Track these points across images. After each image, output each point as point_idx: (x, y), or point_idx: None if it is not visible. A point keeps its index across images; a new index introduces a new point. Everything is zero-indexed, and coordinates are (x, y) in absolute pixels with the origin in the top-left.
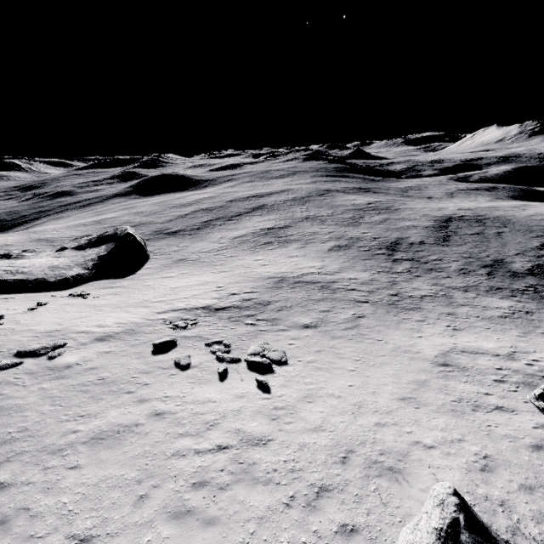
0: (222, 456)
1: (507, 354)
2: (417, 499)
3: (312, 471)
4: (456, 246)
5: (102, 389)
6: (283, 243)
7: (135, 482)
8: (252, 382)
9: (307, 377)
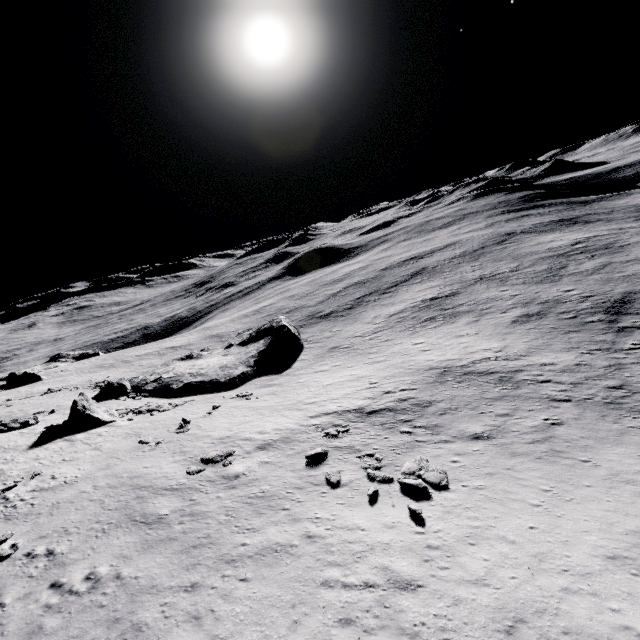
0: (368, 595)
1: None
2: None
3: (467, 634)
4: None
5: (263, 503)
6: (449, 317)
7: (290, 605)
8: (404, 510)
9: (471, 510)
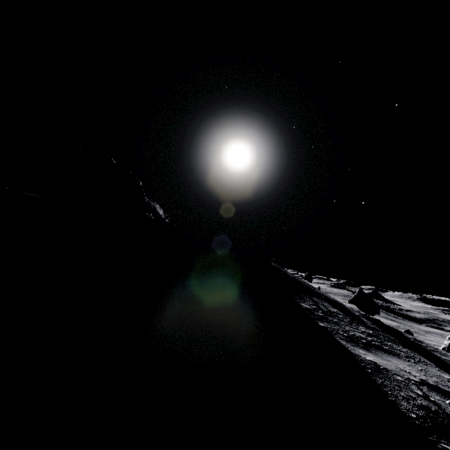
0: None
1: None
2: None
3: None
4: None
5: None
6: None
7: None
8: None
9: None
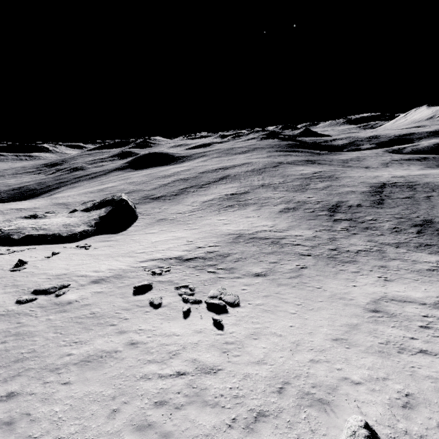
0: (180, 381)
1: (433, 303)
2: (342, 429)
3: (252, 398)
4: (389, 208)
5: (92, 322)
6: (242, 206)
7: (110, 398)
8: (209, 320)
9: (254, 318)
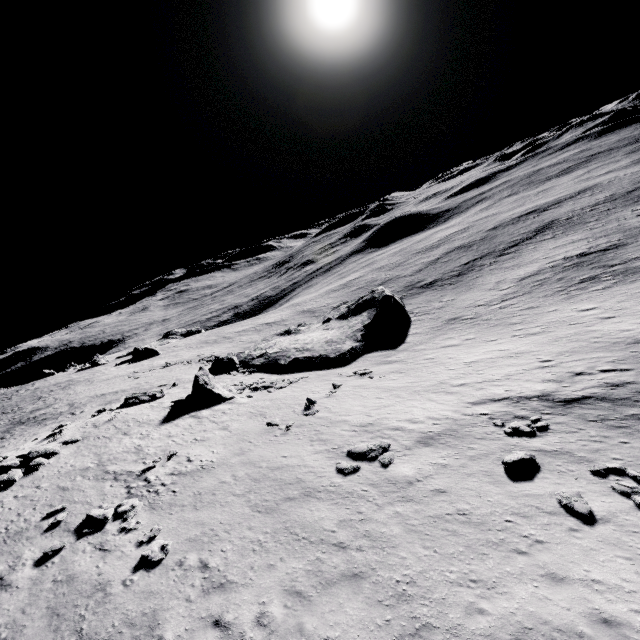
0: None
1: None
2: None
3: None
4: None
5: (474, 535)
6: (623, 275)
7: None
8: None
9: None
